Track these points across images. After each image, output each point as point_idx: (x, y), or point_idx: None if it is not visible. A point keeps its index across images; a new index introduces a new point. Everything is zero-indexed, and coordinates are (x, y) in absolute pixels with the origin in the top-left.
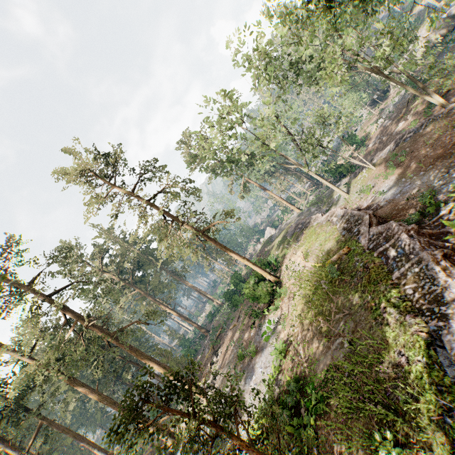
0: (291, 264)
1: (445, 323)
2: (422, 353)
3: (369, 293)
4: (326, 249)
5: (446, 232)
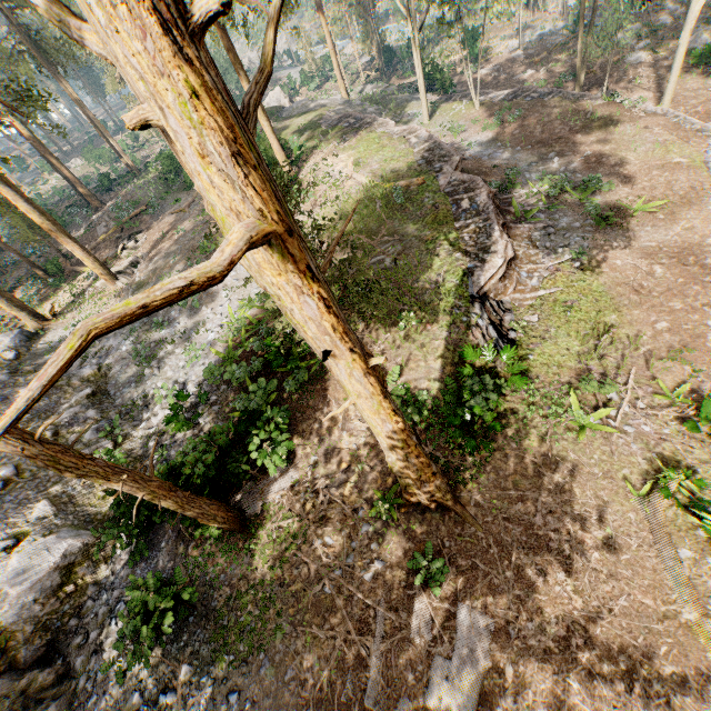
0: (326, 165)
1: (482, 265)
2: (459, 277)
3: (429, 229)
4: (391, 170)
5: (509, 211)
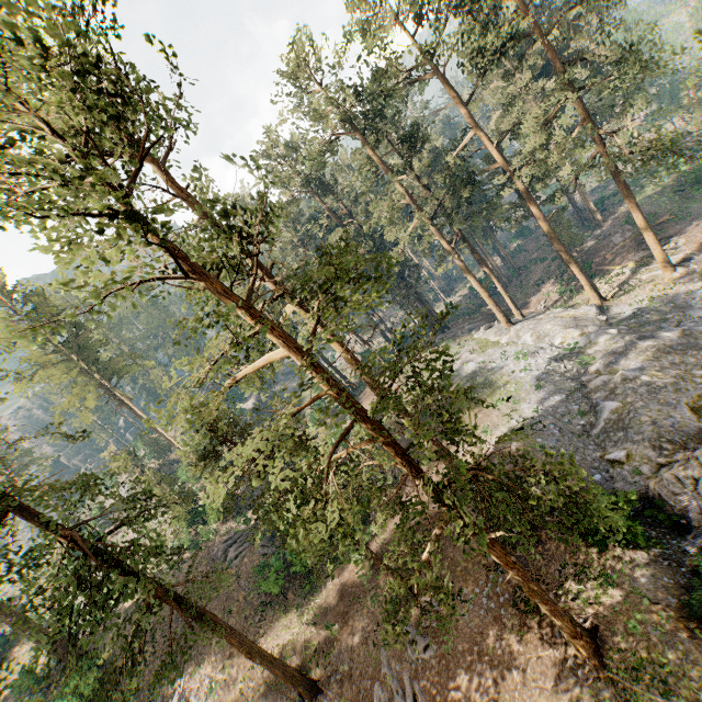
0: None
1: None
2: None
3: None
4: None
5: None
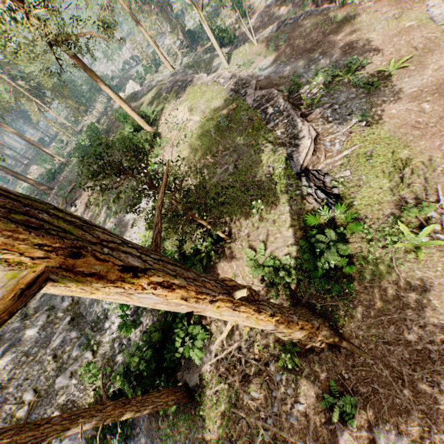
0: (172, 118)
1: (296, 149)
2: (283, 163)
3: (251, 136)
4: (213, 105)
5: (301, 104)
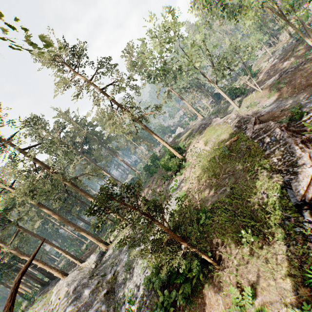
0: (194, 148)
1: (295, 176)
2: (278, 191)
3: (248, 162)
4: (221, 138)
5: (304, 130)
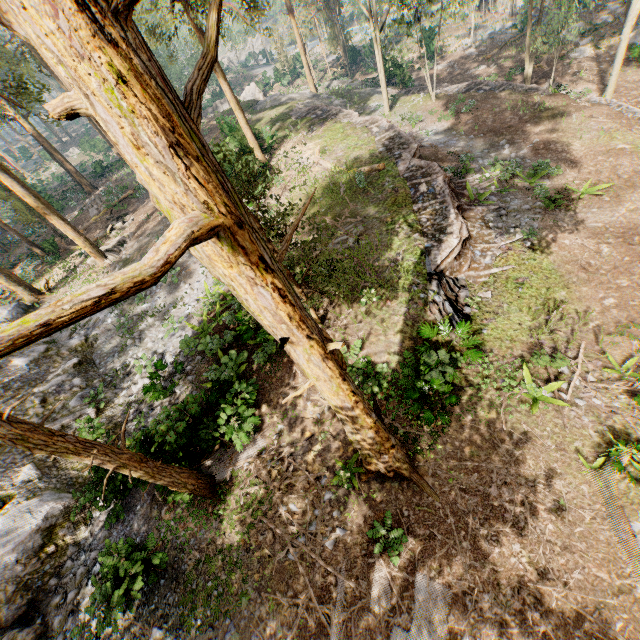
0: (295, 153)
1: (439, 245)
2: (417, 256)
3: (389, 211)
4: (354, 157)
5: (463, 194)
